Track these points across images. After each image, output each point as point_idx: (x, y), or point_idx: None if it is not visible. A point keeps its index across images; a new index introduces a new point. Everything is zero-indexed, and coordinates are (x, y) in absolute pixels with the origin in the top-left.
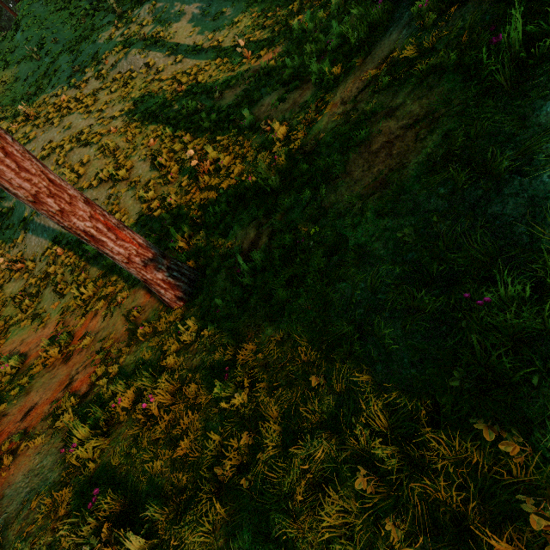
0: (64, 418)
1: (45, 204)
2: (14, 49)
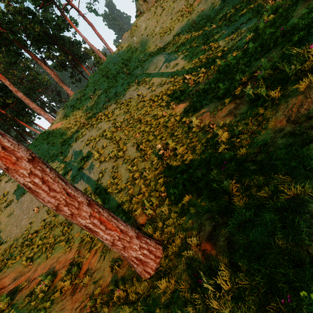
0: None
1: (62, 210)
2: (85, 95)
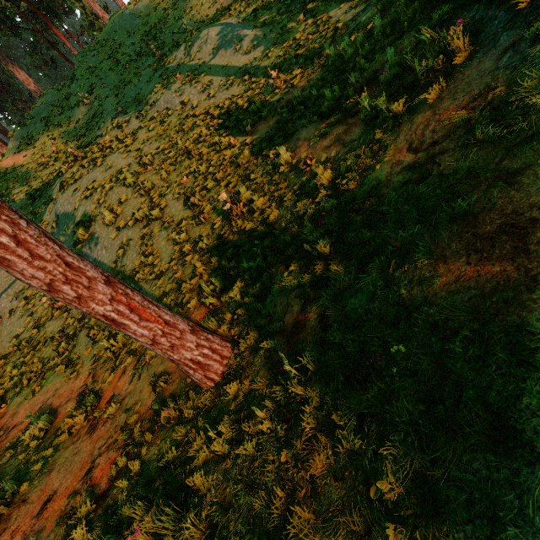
0: (78, 533)
1: (60, 291)
2: (69, 96)
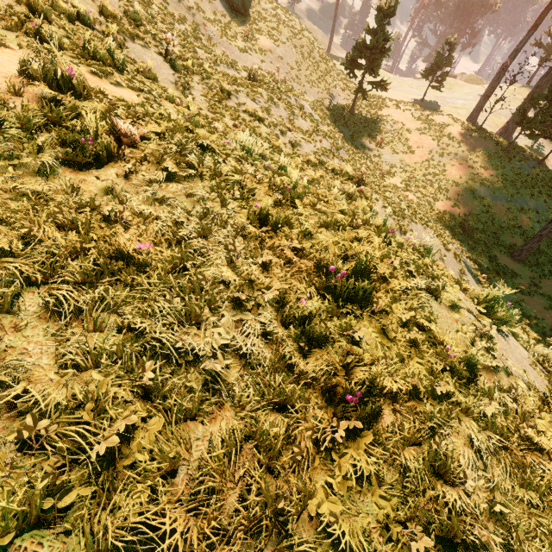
0: None
1: None
2: None
